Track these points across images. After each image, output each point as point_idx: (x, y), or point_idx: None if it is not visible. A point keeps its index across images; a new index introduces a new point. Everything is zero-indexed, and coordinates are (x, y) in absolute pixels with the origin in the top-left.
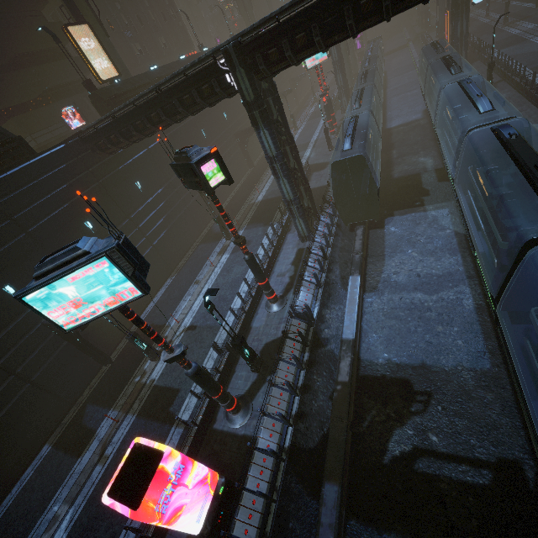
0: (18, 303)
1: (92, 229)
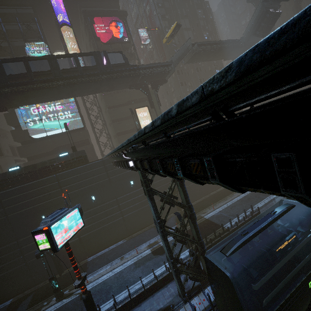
0: None
1: (94, 200)
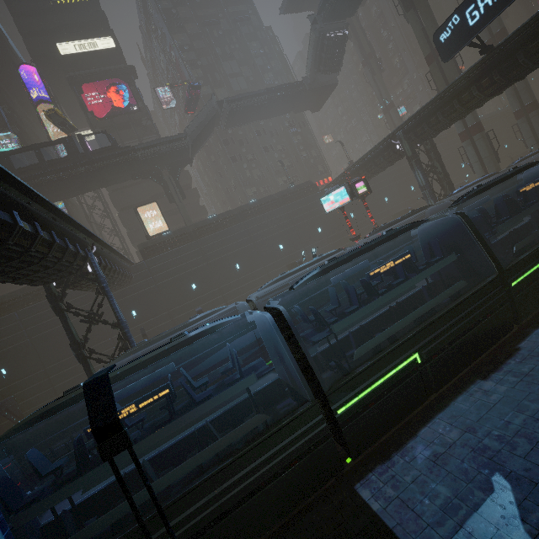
0: (4, 380)
1: None
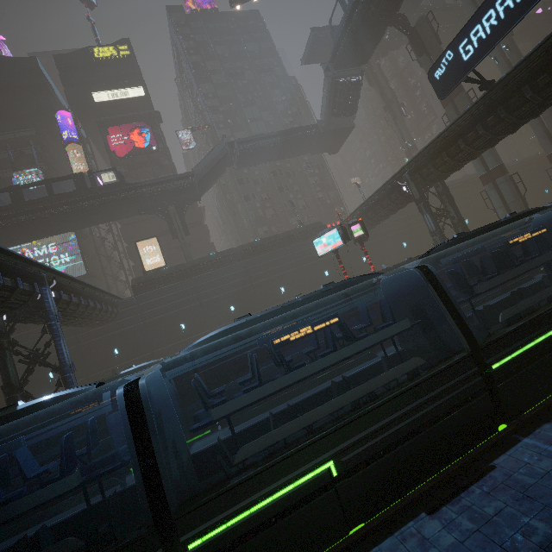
0: None
1: (52, 378)
